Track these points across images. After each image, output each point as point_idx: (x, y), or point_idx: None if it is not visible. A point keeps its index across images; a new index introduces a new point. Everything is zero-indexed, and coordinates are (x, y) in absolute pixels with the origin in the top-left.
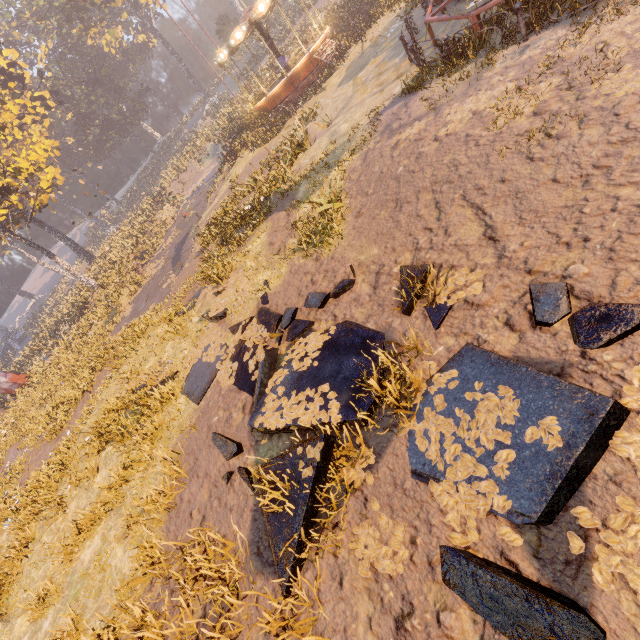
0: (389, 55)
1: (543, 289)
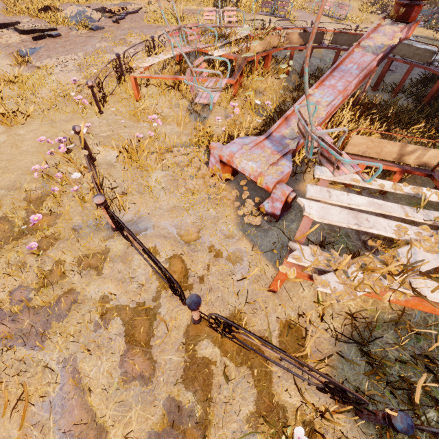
0: None
1: (55, 33)
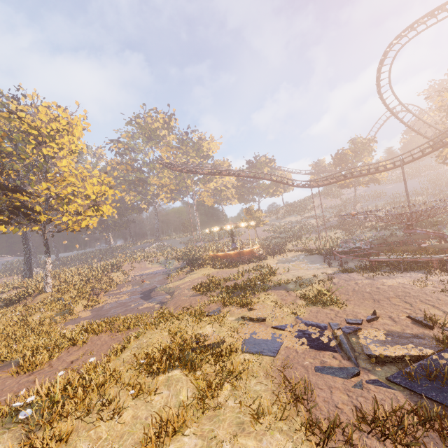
0: (309, 262)
1: None
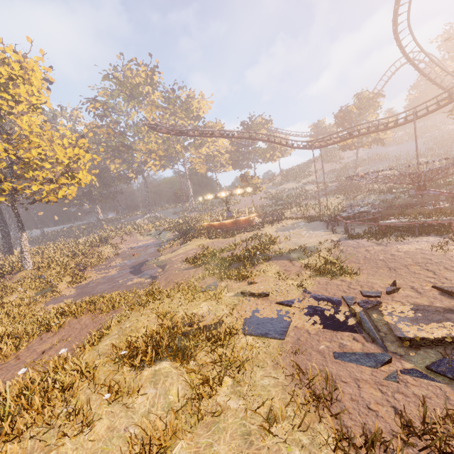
0: (310, 229)
1: None
